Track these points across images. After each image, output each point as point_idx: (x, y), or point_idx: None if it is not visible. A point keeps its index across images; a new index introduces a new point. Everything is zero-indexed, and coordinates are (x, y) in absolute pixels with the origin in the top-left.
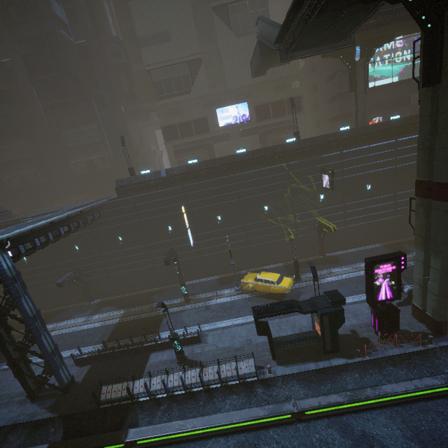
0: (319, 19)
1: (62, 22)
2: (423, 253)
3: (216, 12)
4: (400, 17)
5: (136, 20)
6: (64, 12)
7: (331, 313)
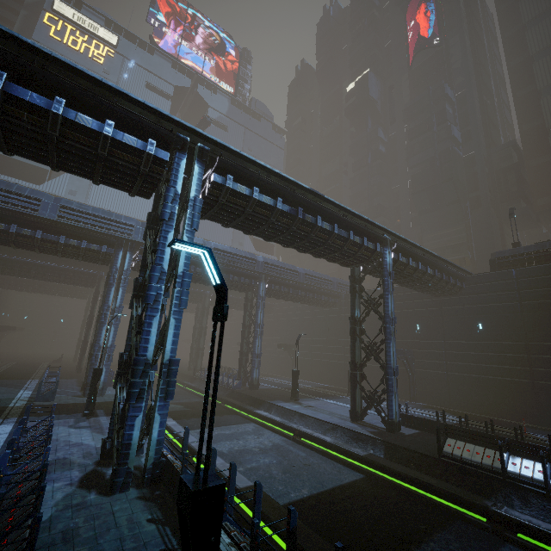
0: None
1: (456, 142)
2: None
3: None
4: None
5: (548, 112)
6: (459, 135)
7: None
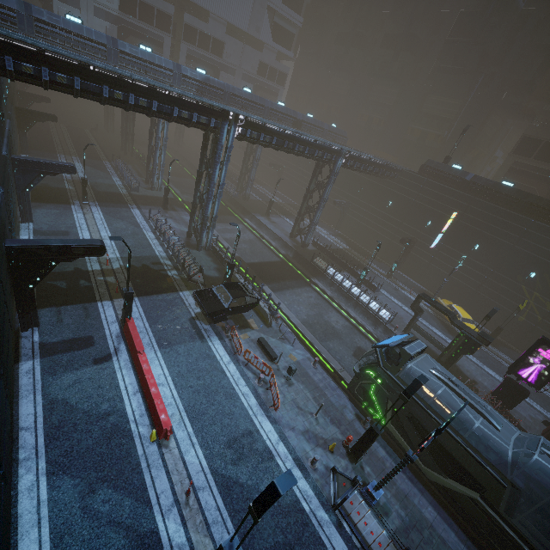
0: None
1: None
2: None
3: None
4: None
5: None
6: None
7: (469, 338)
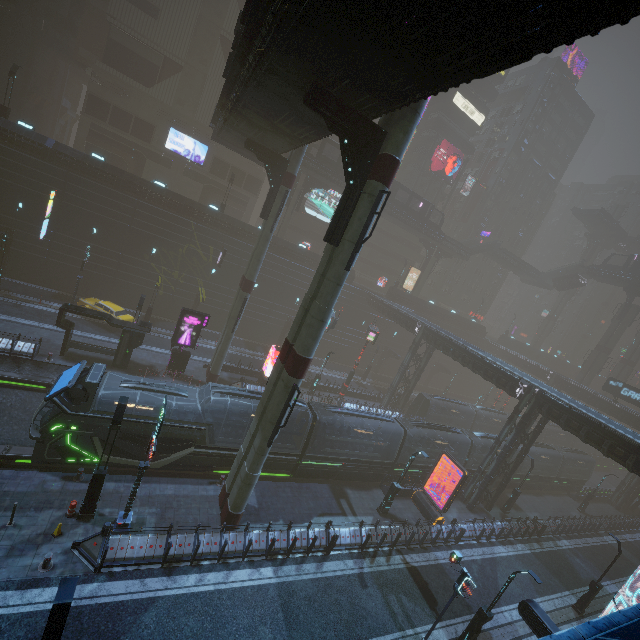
0: (231, 134)
1: None
2: (226, 325)
3: (223, 42)
4: (331, 178)
5: None
6: None
7: (134, 333)
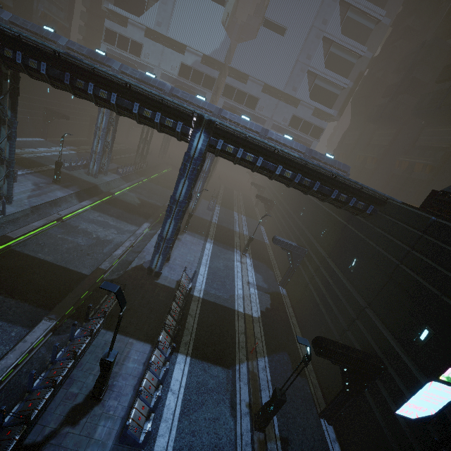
0: None
1: None
2: None
3: None
4: None
5: None
6: None
7: None
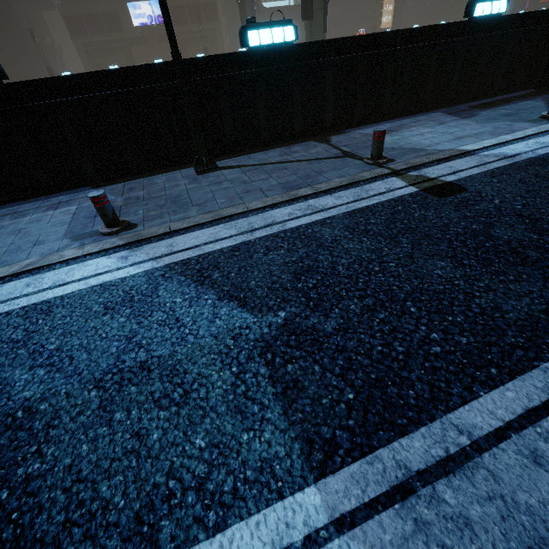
0: None
1: None
2: None
3: None
4: None
5: None
6: None
7: None
